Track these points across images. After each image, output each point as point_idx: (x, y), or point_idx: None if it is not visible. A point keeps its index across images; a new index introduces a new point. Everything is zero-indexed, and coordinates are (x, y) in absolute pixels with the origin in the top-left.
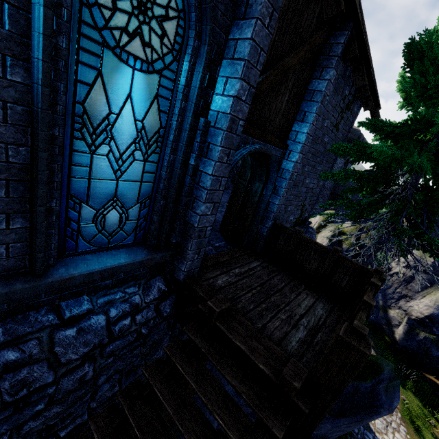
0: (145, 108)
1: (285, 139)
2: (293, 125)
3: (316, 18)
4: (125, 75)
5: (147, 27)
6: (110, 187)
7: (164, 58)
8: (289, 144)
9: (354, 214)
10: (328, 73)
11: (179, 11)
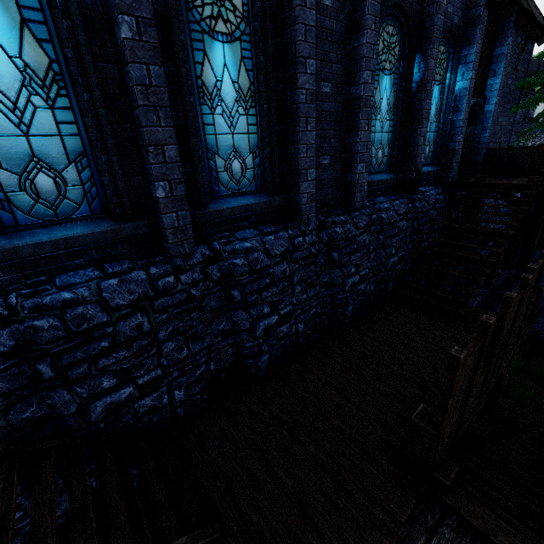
0: (437, 99)
1: (483, 93)
2: (487, 81)
3: (493, 17)
4: (434, 89)
5: (440, 69)
6: (428, 135)
7: (443, 77)
8: (487, 95)
9: None
10: (506, 41)
11: (447, 57)
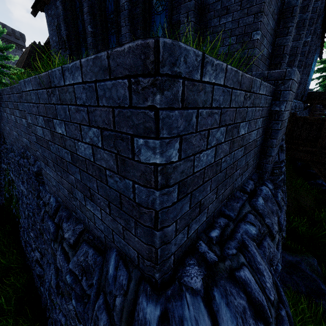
0: None
1: None
2: None
3: None
4: None
5: None
6: None
7: None
8: None
9: (325, 87)
10: (317, 55)
11: None
